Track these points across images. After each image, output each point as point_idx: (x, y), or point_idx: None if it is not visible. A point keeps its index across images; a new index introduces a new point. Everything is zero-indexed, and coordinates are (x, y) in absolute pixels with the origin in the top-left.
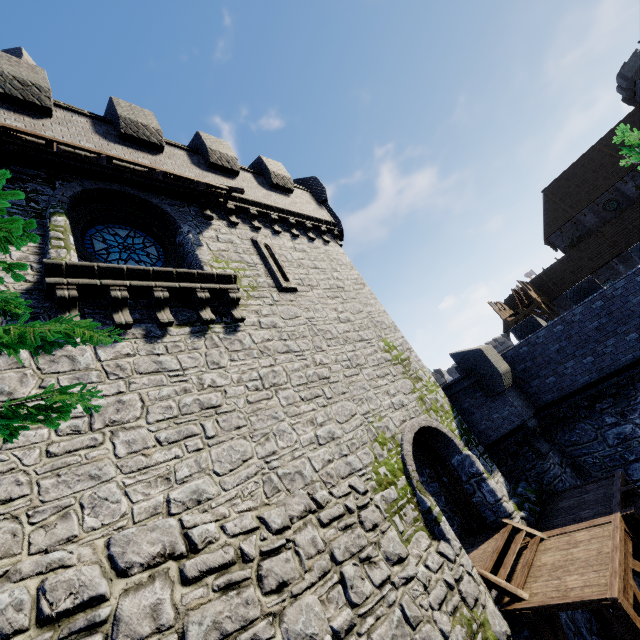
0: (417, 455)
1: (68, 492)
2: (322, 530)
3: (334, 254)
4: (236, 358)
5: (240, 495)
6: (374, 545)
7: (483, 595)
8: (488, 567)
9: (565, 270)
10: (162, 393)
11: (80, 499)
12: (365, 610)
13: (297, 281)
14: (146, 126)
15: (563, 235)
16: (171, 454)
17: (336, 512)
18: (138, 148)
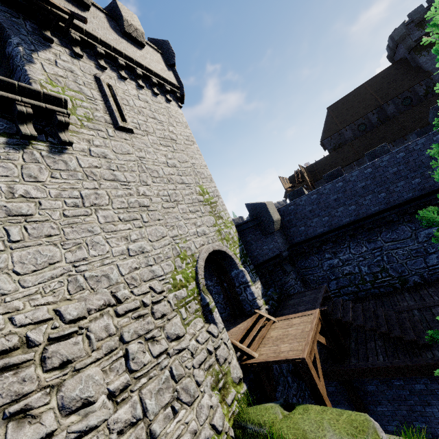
0: (210, 268)
1: None
2: (117, 319)
3: (173, 112)
4: (58, 176)
5: (41, 292)
6: (160, 328)
7: (231, 356)
8: (238, 339)
9: (327, 164)
10: None
11: None
12: (141, 374)
13: (135, 124)
14: None
15: (331, 141)
16: None
17: (132, 306)
18: None
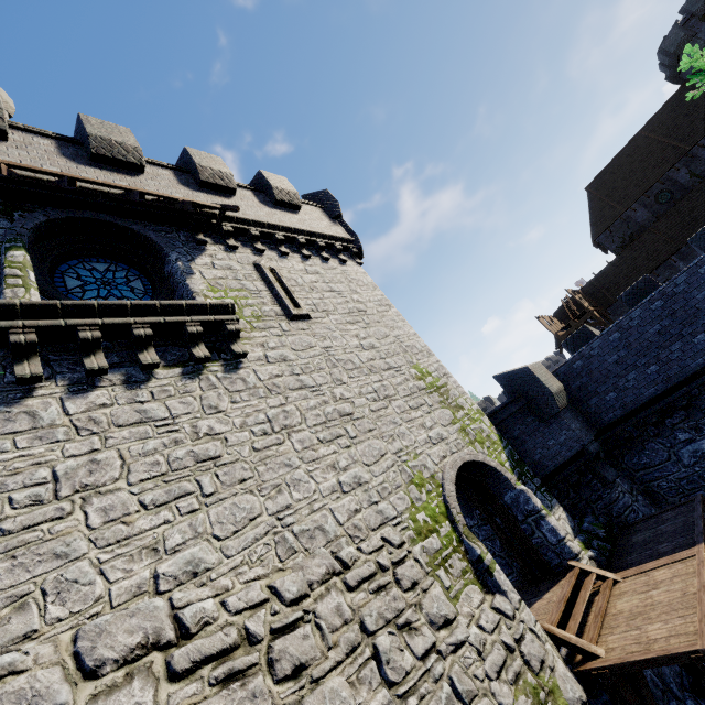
0: (464, 495)
1: (26, 577)
2: (349, 595)
3: (353, 274)
4: (238, 399)
5: (247, 561)
6: (414, 607)
7: (550, 655)
8: (554, 620)
9: (618, 273)
10: (147, 447)
11: (42, 584)
12: (405, 689)
13: (310, 307)
14: (122, 144)
15: (613, 235)
16: (159, 519)
17: (366, 571)
18: (114, 170)
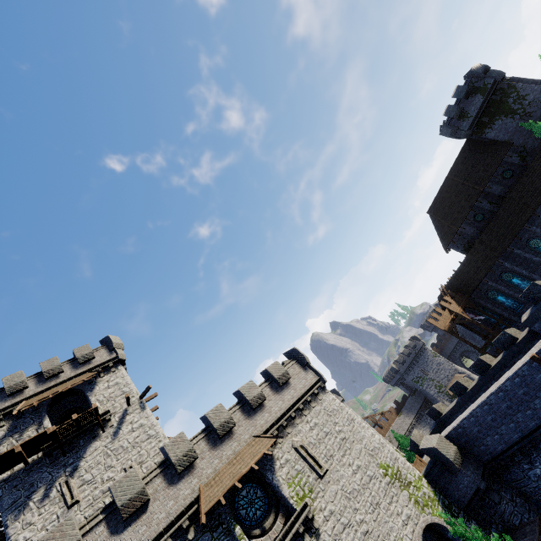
0: (428, 532)
1: None
2: None
3: (329, 407)
4: None
5: None
6: None
7: None
8: None
9: (469, 271)
10: None
11: None
12: None
13: (324, 459)
14: (225, 421)
15: (456, 243)
16: None
17: None
18: (228, 436)
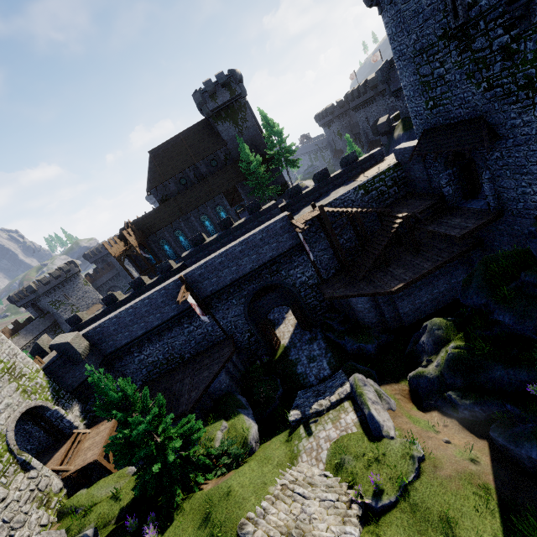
0: (24, 418)
1: None
2: None
3: None
4: None
5: None
6: None
7: (52, 480)
8: (58, 463)
9: (157, 218)
10: None
11: None
12: None
13: None
14: None
15: (158, 192)
16: None
17: None
18: None
